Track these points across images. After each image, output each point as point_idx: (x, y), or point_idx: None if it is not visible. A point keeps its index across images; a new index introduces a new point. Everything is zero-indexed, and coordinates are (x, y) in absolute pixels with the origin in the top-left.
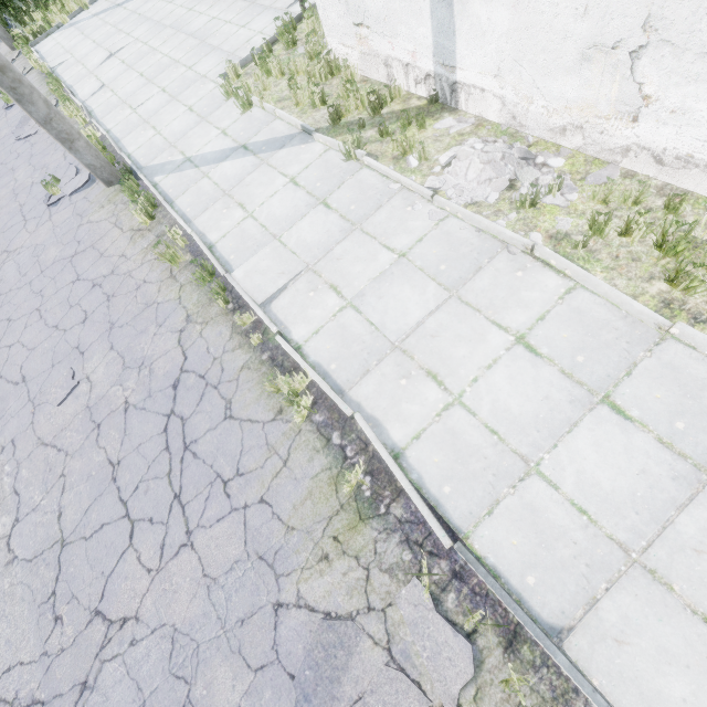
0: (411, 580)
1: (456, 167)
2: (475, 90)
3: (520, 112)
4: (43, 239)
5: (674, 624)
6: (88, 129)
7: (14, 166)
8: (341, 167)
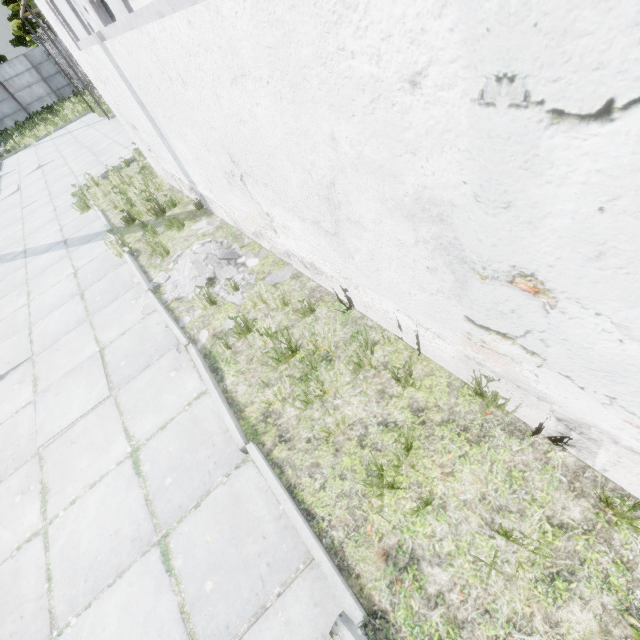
0: None
1: (179, 265)
2: (210, 200)
3: (235, 219)
4: None
5: None
6: None
7: None
8: (113, 261)
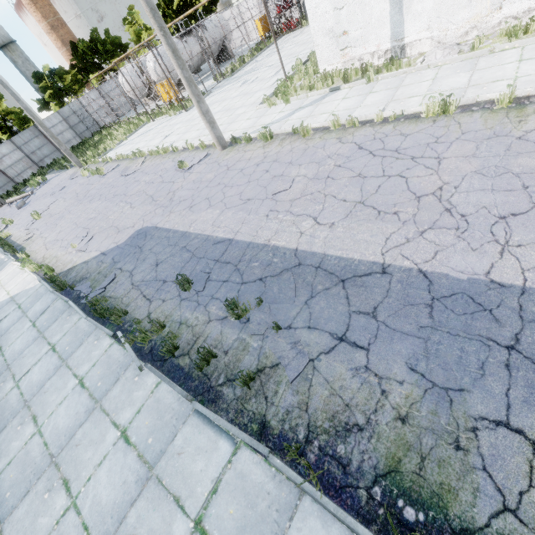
0: None
1: (429, 58)
2: (415, 42)
3: (442, 38)
4: (196, 177)
5: None
6: (190, 144)
7: (136, 180)
8: (366, 86)
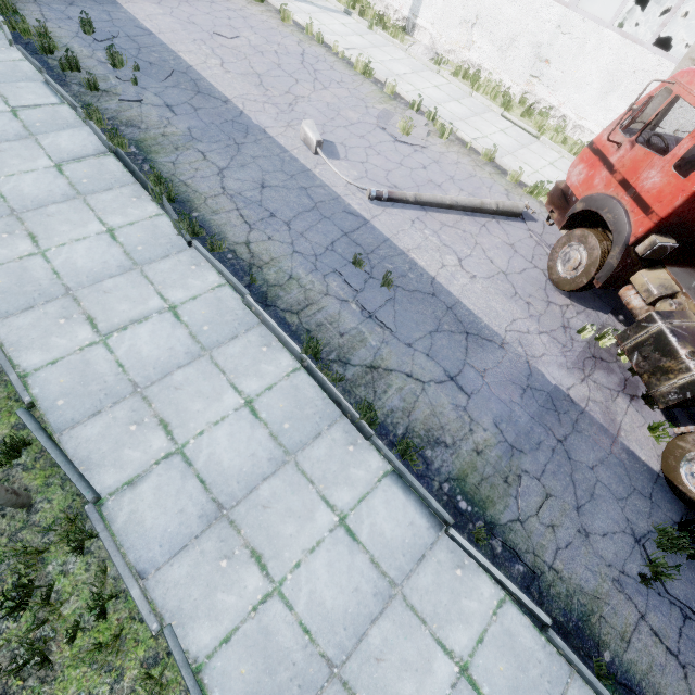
0: (409, 110)
1: (415, 47)
2: (422, 29)
3: (437, 42)
4: None
5: (469, 128)
6: None
7: None
8: (366, 30)
